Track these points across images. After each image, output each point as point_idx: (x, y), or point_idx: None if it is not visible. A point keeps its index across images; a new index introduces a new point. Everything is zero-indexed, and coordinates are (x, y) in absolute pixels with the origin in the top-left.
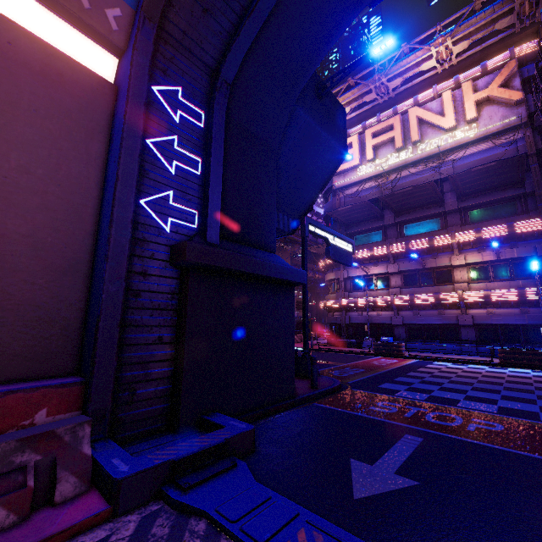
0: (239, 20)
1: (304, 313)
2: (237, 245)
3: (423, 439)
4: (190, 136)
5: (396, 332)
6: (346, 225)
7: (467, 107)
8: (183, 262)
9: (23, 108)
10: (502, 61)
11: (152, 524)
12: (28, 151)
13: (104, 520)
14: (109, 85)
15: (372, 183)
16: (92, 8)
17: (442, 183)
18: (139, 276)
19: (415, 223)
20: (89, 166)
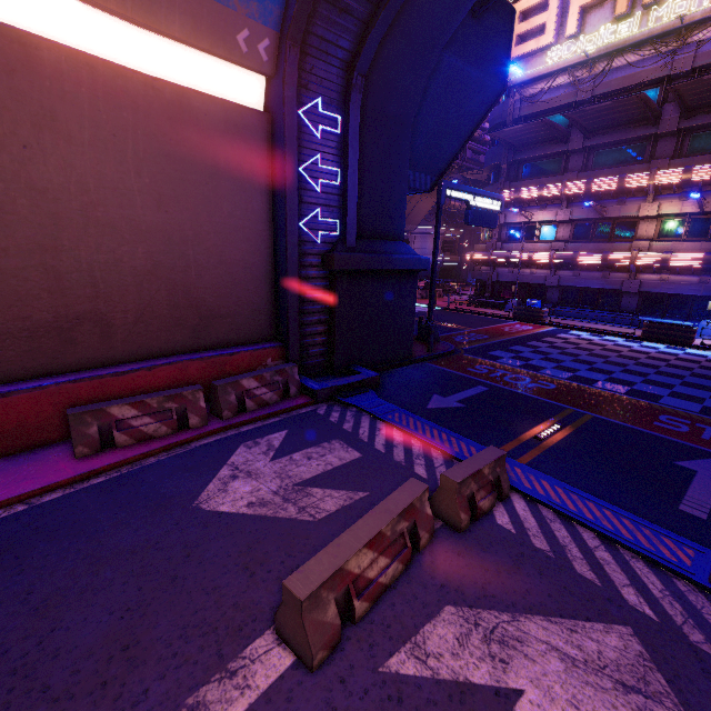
0: (374, 7)
1: (431, 286)
2: (370, 242)
3: (488, 389)
4: (330, 149)
5: (548, 294)
6: (516, 148)
7: None
8: (332, 270)
9: (222, 167)
10: None
11: (333, 407)
12: (230, 200)
13: (312, 404)
14: (265, 116)
15: (566, 77)
16: (249, 50)
17: (671, 82)
18: (304, 280)
19: (611, 150)
20: (262, 198)
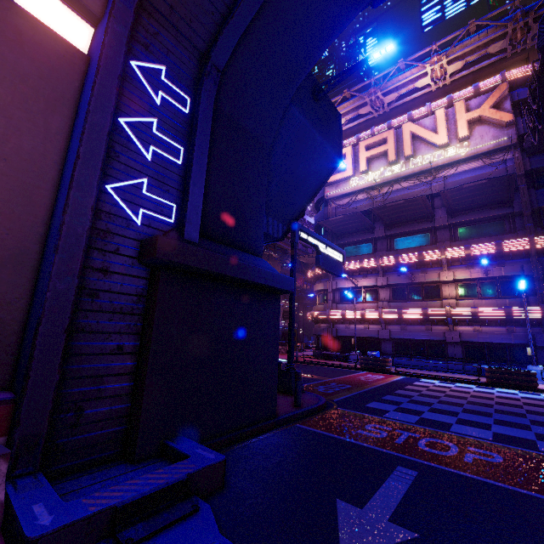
0: (233, 1)
1: (290, 324)
2: (219, 245)
3: (418, 473)
4: (172, 121)
5: (383, 346)
6: (337, 236)
7: (460, 125)
8: (153, 260)
9: None
10: (494, 83)
11: None
12: None
13: None
14: (80, 54)
15: (364, 195)
16: None
17: (433, 198)
18: (98, 273)
19: (405, 237)
20: (47, 142)
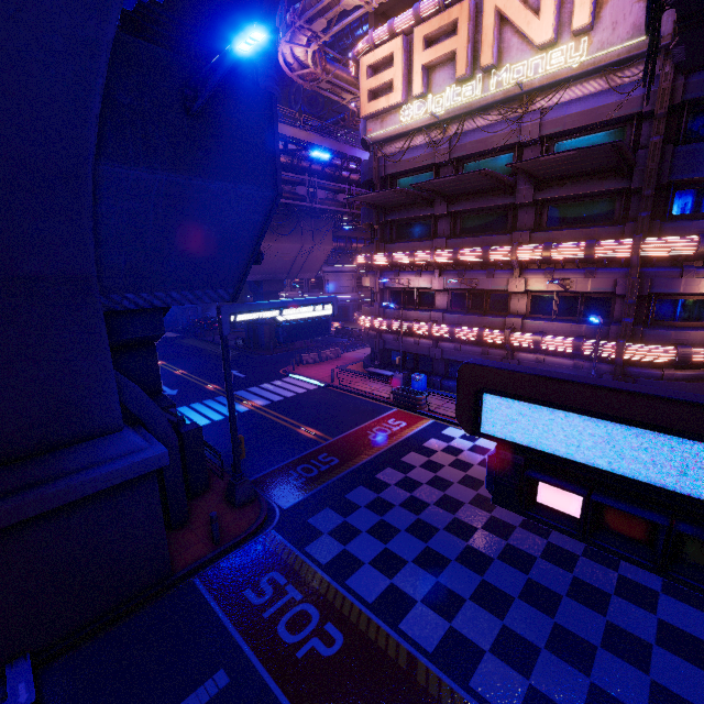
0: None
1: (232, 434)
2: (31, 464)
3: (228, 683)
4: None
5: (435, 366)
6: (385, 209)
7: None
8: None
9: None
10: None
11: None
12: None
13: None
14: None
15: (422, 137)
16: None
17: (523, 149)
18: None
19: (476, 216)
20: None
